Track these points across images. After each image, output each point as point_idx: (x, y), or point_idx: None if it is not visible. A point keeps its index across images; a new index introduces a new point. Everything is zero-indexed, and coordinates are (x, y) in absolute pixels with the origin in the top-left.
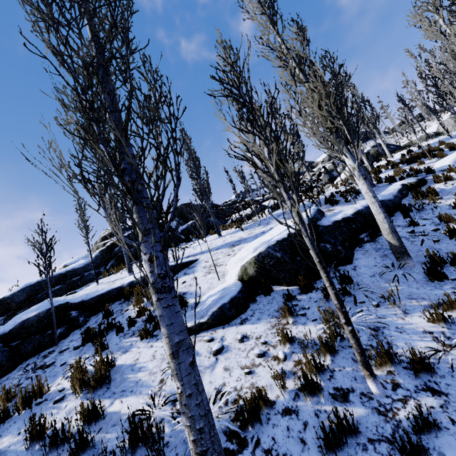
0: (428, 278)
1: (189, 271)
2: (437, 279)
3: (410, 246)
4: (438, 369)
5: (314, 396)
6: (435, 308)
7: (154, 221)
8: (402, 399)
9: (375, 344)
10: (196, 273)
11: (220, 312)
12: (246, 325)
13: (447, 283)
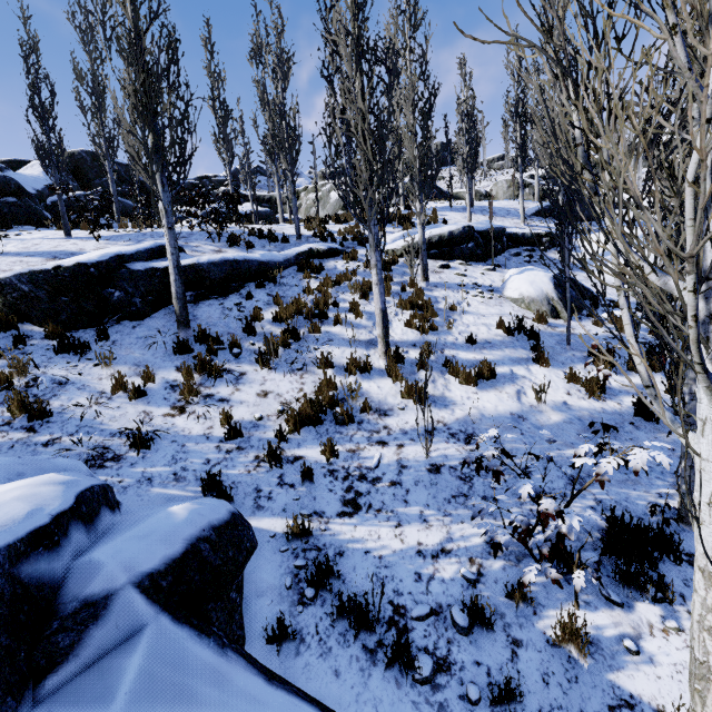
0: (173, 351)
1: None
2: (181, 354)
3: (214, 319)
4: (61, 417)
5: None
6: (141, 376)
7: None
8: None
9: (42, 394)
10: None
11: None
12: None
13: (185, 358)
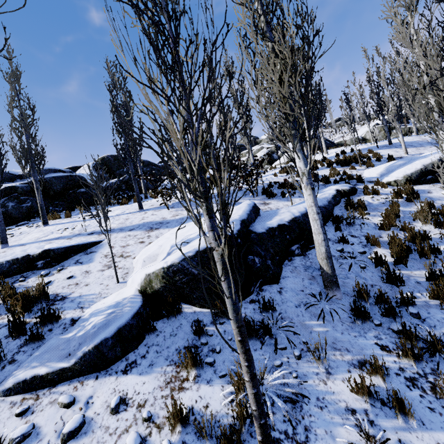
0: (354, 320)
1: (83, 259)
2: (362, 323)
3: (338, 270)
4: None
5: None
6: (359, 368)
7: None
8: None
9: (291, 430)
10: (92, 263)
11: (96, 354)
12: (130, 375)
13: (371, 329)
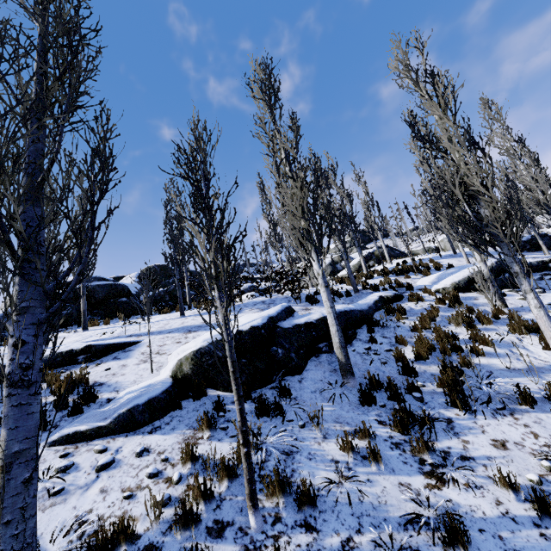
0: (360, 401)
1: (121, 355)
2: (368, 404)
3: (360, 364)
4: (324, 503)
5: (188, 530)
6: (353, 435)
7: (40, 298)
8: (276, 535)
9: (280, 470)
10: (129, 359)
11: (128, 415)
12: (155, 435)
13: (374, 409)
